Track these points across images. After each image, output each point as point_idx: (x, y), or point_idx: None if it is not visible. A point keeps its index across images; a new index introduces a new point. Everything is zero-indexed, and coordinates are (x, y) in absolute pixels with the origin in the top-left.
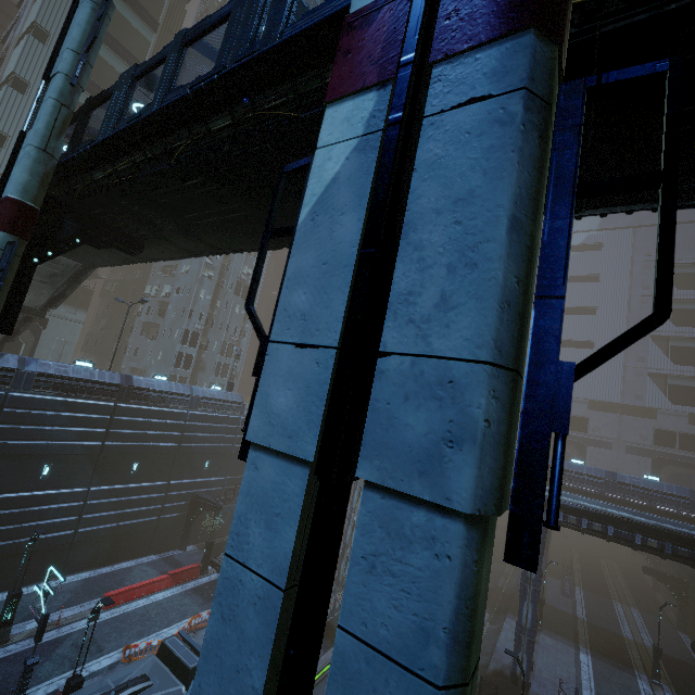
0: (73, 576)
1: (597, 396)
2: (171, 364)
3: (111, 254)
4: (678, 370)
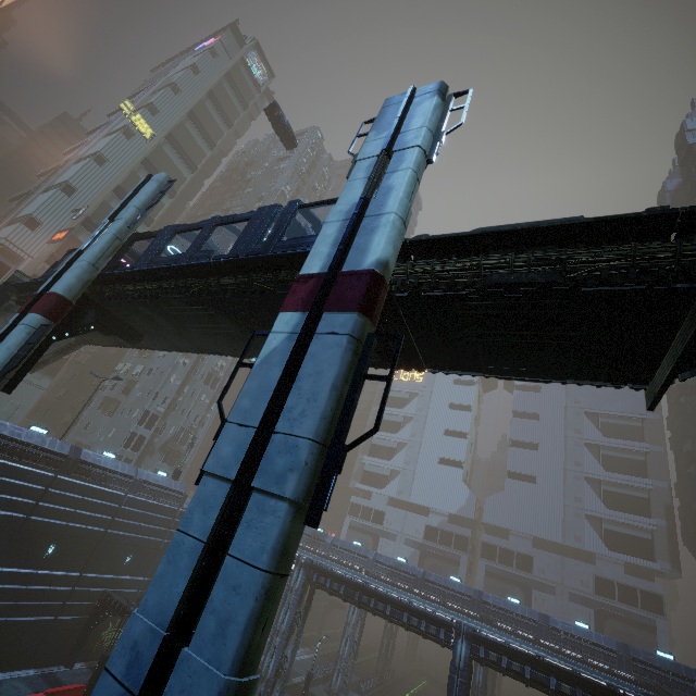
0: None
1: (541, 534)
2: (120, 443)
3: (109, 337)
4: (610, 515)
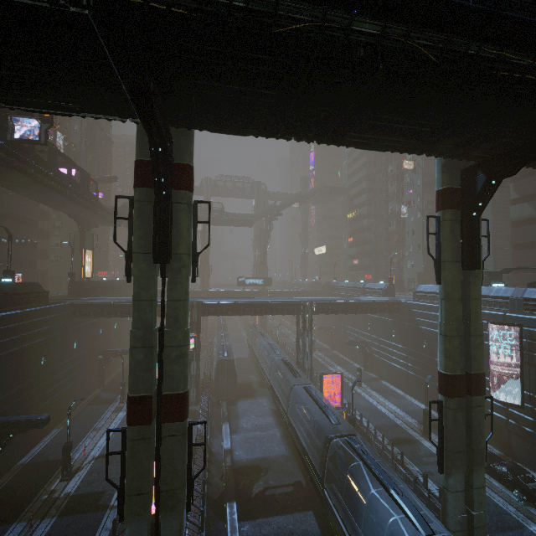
0: None
1: None
2: None
3: None
4: None
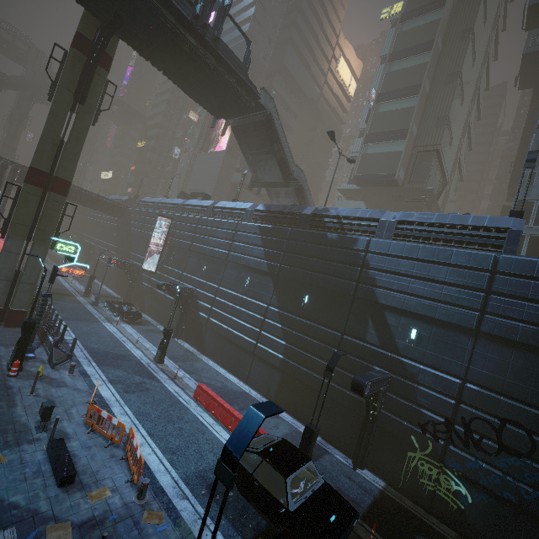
0: (250, 388)
1: None
2: None
3: (192, 66)
4: None
